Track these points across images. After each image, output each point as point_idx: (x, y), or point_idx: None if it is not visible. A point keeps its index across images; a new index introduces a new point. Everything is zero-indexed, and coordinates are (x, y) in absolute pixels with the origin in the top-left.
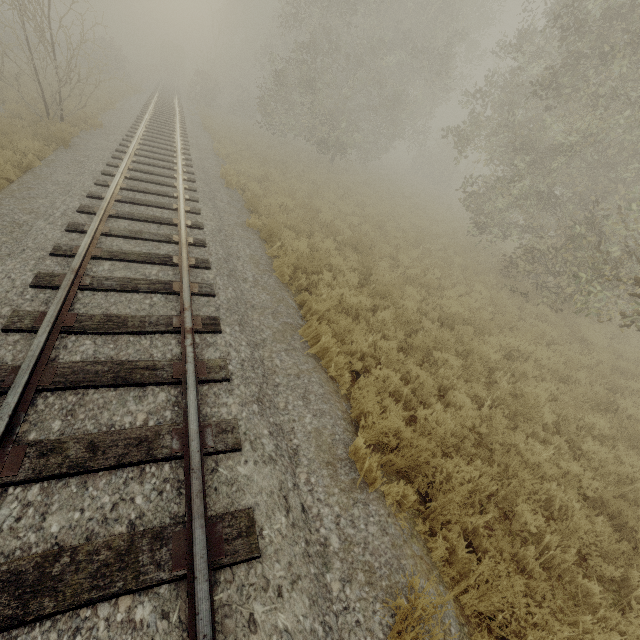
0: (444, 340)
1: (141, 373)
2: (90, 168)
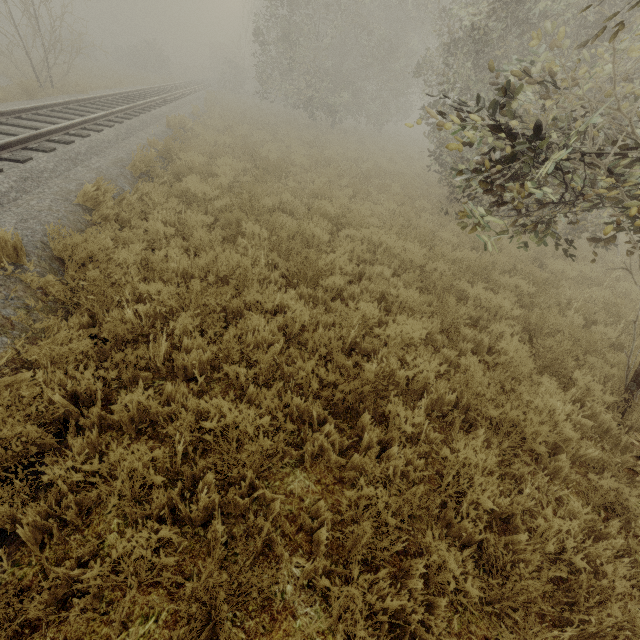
0: (274, 223)
1: None
2: None
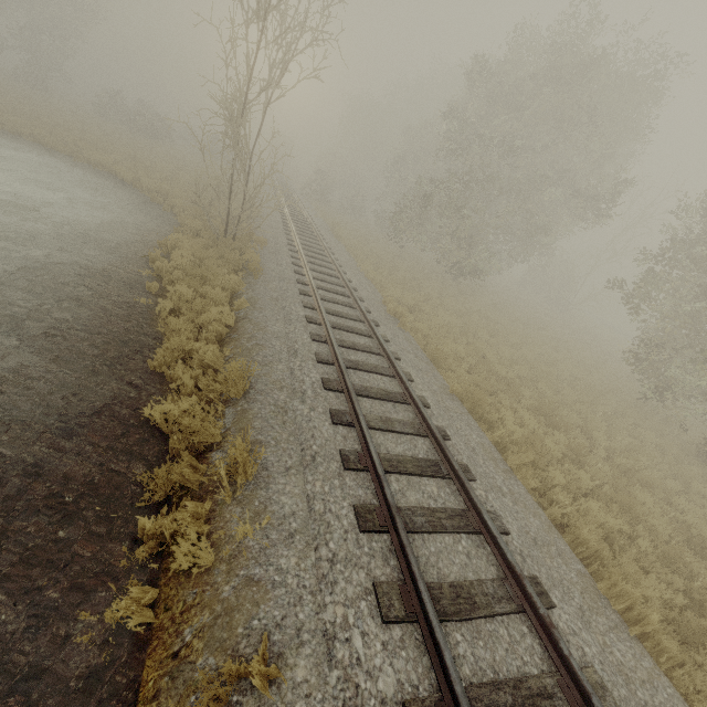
0: None
1: (543, 705)
2: (292, 312)
